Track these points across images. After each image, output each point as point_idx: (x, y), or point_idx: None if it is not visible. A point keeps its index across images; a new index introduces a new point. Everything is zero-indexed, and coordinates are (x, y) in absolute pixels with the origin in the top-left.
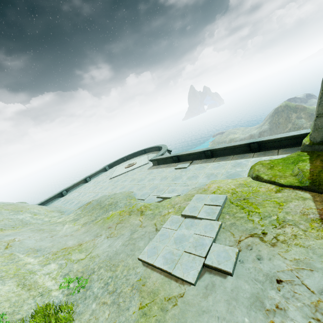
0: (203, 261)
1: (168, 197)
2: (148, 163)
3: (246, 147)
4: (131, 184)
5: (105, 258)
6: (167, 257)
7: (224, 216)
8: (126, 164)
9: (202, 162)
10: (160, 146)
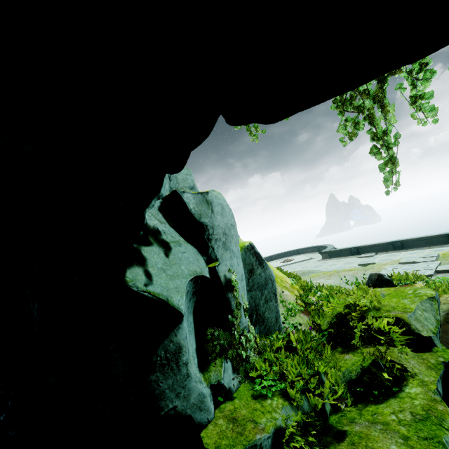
0: (434, 270)
1: (373, 262)
2: (312, 258)
3: (444, 238)
4: (307, 269)
5: (340, 282)
6: (401, 273)
7: (441, 261)
8: (278, 261)
9: (391, 252)
10: (322, 245)
